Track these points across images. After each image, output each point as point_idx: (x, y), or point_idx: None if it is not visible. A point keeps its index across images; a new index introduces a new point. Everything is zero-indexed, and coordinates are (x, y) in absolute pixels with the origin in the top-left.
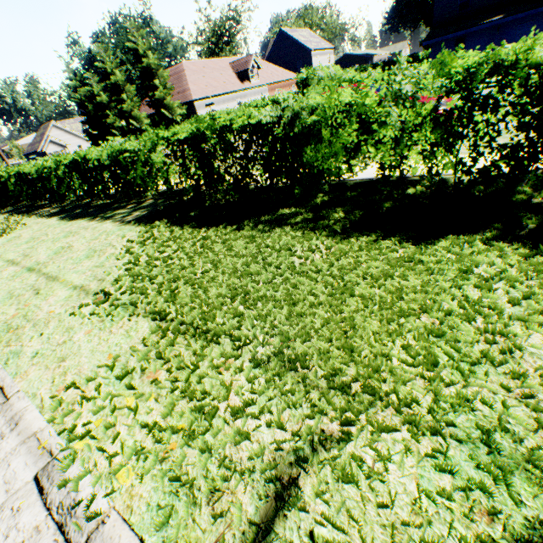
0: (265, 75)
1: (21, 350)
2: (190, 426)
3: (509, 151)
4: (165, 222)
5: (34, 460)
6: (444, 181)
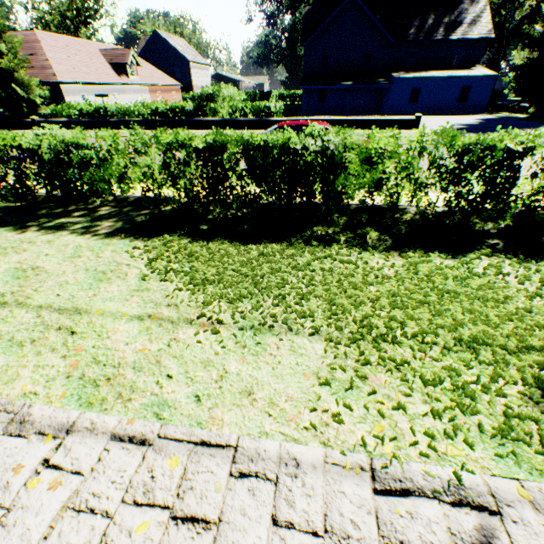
0: (144, 73)
1: (163, 400)
2: (459, 402)
3: (477, 197)
4: (177, 236)
5: (357, 480)
6: (439, 212)
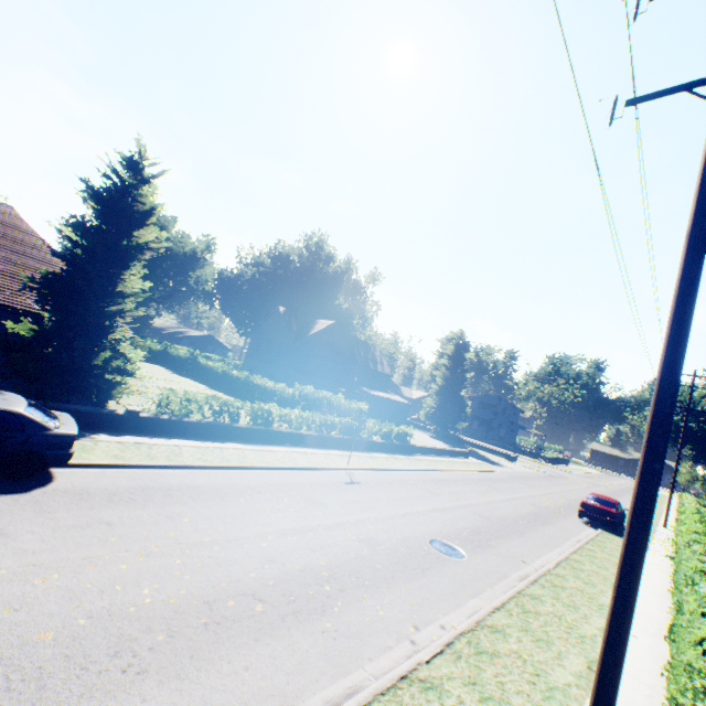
0: None
1: None
2: None
3: None
4: None
5: None
6: None
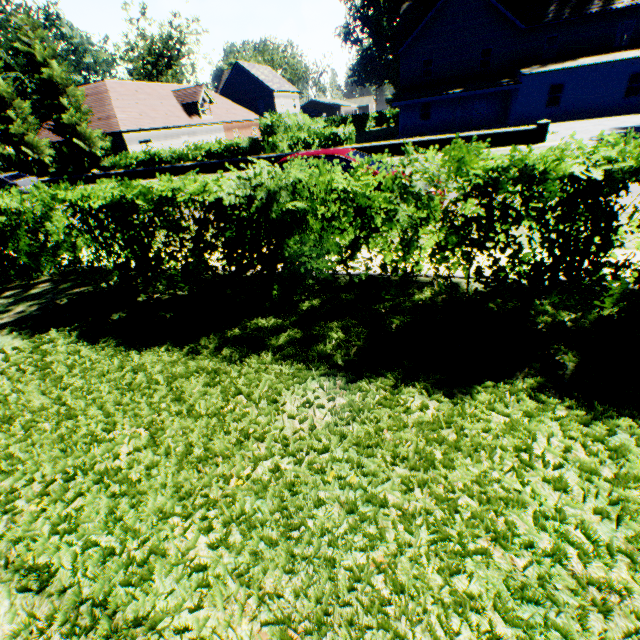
0: (219, 111)
1: None
2: None
3: (533, 268)
4: (69, 332)
5: None
6: (462, 295)
